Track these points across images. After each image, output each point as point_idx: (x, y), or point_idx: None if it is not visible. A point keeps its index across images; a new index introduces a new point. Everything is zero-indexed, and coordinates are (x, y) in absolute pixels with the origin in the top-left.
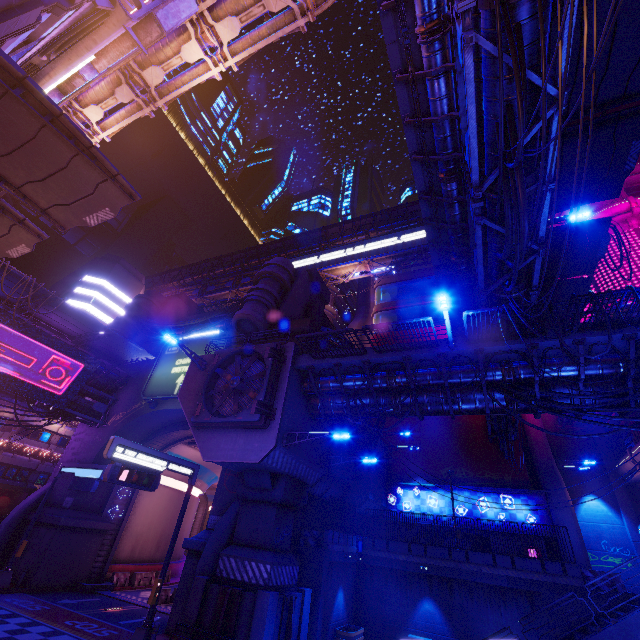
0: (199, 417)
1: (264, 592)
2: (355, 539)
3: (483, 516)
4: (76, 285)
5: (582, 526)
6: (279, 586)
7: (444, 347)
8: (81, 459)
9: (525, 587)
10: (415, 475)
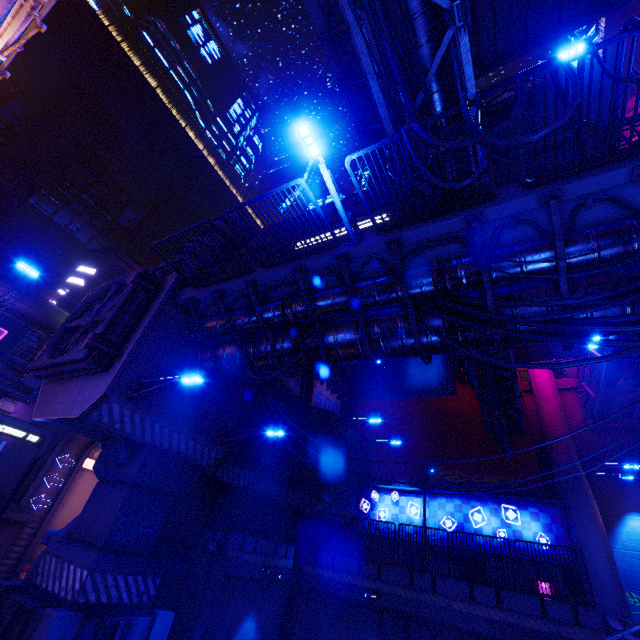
0: (36, 362)
1: (51, 612)
2: (293, 550)
3: (477, 532)
4: (69, 275)
5: (624, 556)
6: (105, 604)
7: (346, 245)
8: (5, 439)
9: (514, 638)
10: (396, 477)
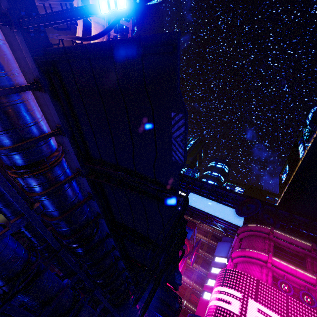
0: None
1: None
2: None
3: None
4: None
5: None
6: None
7: None
8: None
9: None
10: None
